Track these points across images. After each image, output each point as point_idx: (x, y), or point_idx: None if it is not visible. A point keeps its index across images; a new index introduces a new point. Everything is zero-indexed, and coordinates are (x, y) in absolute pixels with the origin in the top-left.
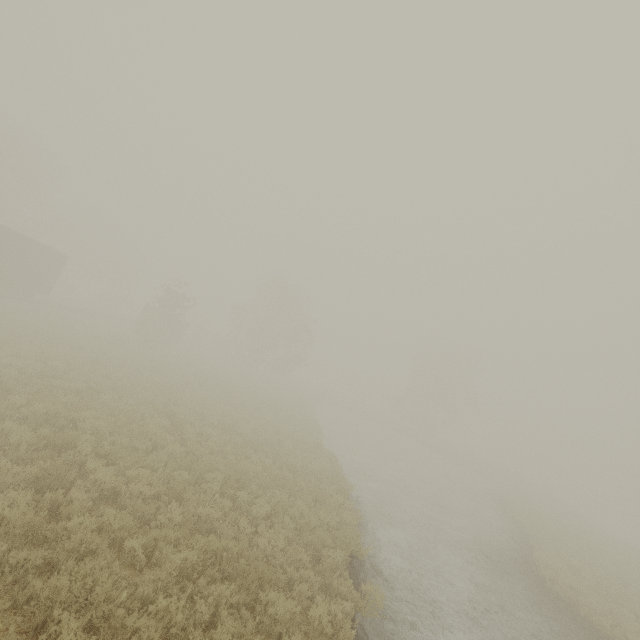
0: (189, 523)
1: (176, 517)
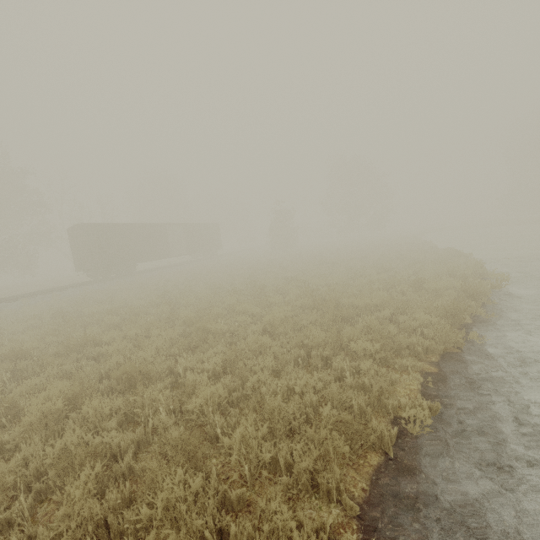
0: (370, 280)
1: (362, 282)
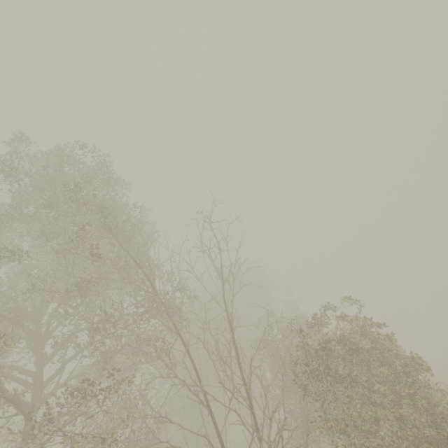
0: None
1: None
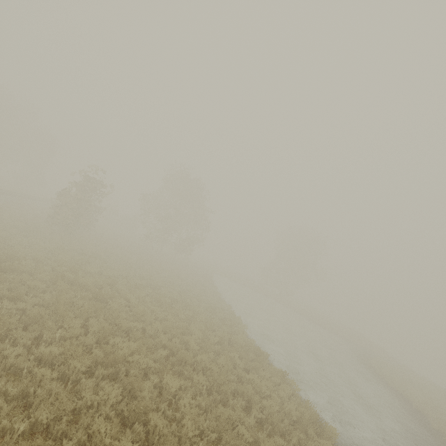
0: None
1: None
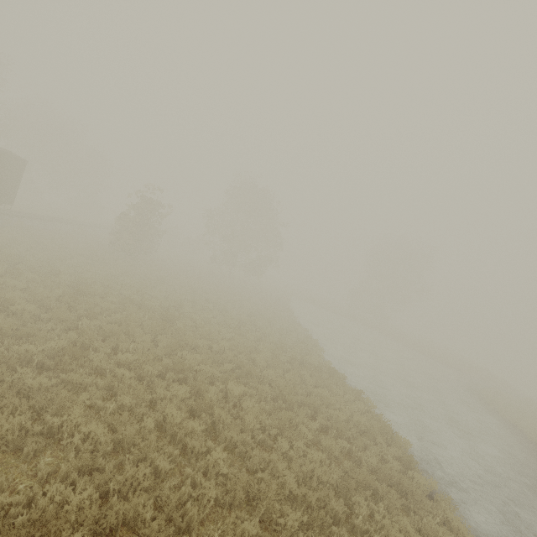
0: None
1: None
